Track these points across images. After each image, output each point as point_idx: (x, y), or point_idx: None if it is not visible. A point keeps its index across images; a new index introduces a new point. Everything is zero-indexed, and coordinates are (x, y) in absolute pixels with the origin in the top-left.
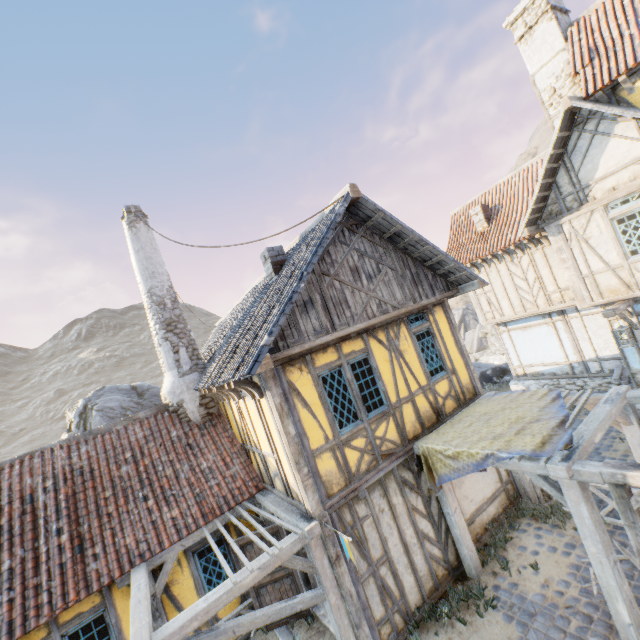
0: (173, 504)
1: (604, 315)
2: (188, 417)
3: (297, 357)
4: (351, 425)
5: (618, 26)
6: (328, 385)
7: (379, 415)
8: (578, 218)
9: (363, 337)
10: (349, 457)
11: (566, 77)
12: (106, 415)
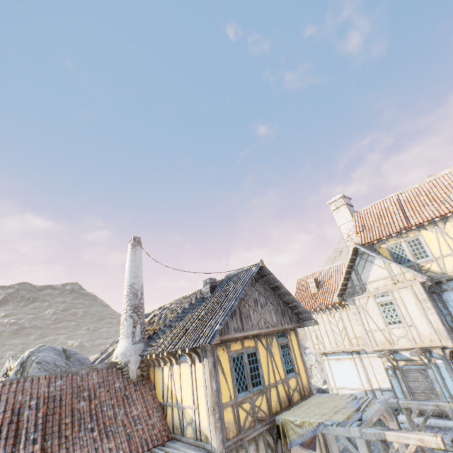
0: (111, 437)
1: (378, 356)
2: (129, 374)
3: (223, 342)
4: (244, 393)
5: (372, 220)
6: (235, 363)
7: (258, 390)
8: (362, 298)
9: (255, 339)
10: (240, 414)
11: (353, 231)
12: (42, 367)
